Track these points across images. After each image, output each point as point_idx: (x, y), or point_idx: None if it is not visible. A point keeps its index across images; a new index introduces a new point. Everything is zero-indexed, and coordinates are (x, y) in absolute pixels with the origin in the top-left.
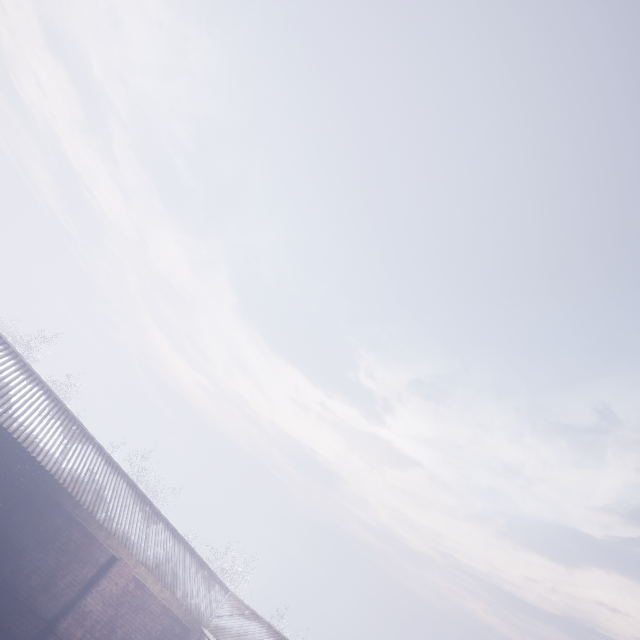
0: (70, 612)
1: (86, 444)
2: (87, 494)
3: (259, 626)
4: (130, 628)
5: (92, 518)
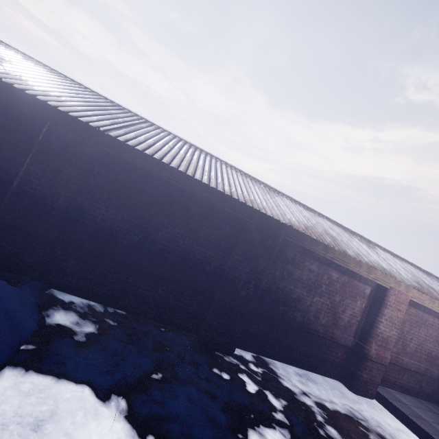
0: (370, 340)
1: (280, 197)
2: (324, 237)
3: None
4: (418, 340)
5: (346, 257)
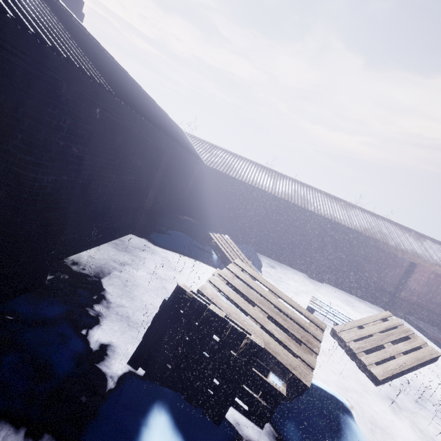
0: (402, 289)
1: (353, 209)
2: (376, 234)
3: None
4: None
5: (388, 246)
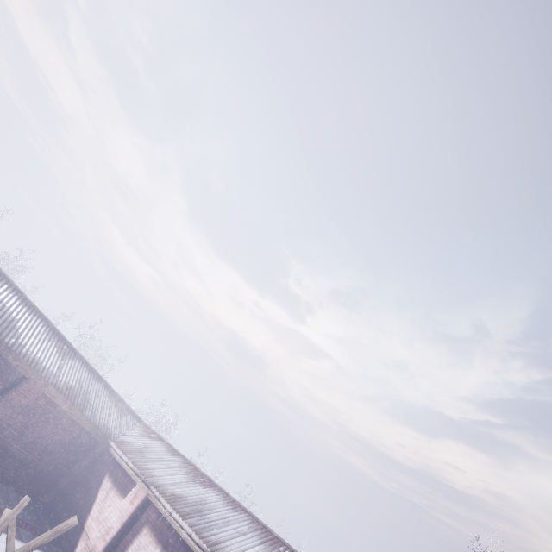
0: None
1: (1, 283)
2: None
3: (160, 445)
4: (41, 434)
5: None
